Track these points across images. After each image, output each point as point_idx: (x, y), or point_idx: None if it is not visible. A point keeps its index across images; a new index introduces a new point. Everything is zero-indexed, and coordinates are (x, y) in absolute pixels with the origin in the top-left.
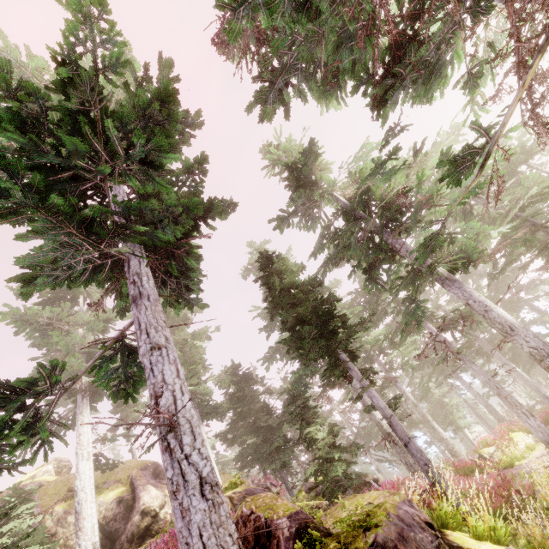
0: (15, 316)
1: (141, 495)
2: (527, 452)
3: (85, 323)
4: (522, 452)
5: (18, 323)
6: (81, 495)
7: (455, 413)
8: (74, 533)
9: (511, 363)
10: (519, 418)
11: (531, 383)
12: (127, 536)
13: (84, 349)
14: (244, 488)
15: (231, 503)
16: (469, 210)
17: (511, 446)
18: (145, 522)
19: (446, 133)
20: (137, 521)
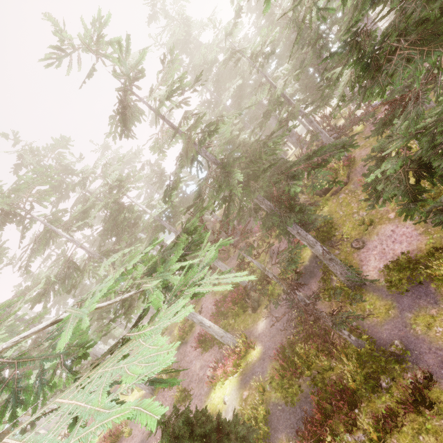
0: None
1: None
2: None
3: None
4: None
5: None
6: None
7: (112, 328)
8: None
9: None
10: (136, 385)
11: (150, 311)
12: None
13: None
14: None
15: None
16: (73, 267)
17: None
18: None
19: (31, 176)
20: None
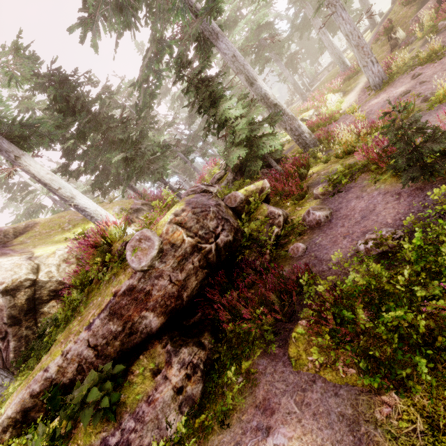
0: None
1: None
2: (339, 106)
3: None
4: (337, 106)
5: None
6: None
7: None
8: None
9: (328, 32)
10: (365, 68)
11: (337, 51)
12: (4, 323)
13: None
14: (182, 204)
15: (182, 229)
16: None
17: (326, 105)
18: (22, 297)
19: None
20: (7, 304)
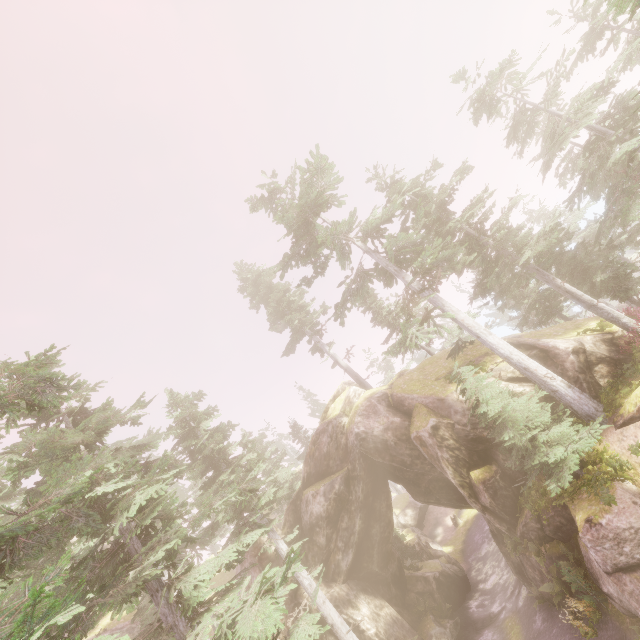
0: (331, 237)
1: (553, 345)
2: None
3: (369, 231)
4: None
5: (333, 245)
6: (514, 358)
7: None
8: (548, 377)
9: None
10: None
11: None
12: (575, 371)
13: (382, 258)
14: None
15: None
16: None
17: None
18: (581, 358)
19: None
20: (575, 359)
